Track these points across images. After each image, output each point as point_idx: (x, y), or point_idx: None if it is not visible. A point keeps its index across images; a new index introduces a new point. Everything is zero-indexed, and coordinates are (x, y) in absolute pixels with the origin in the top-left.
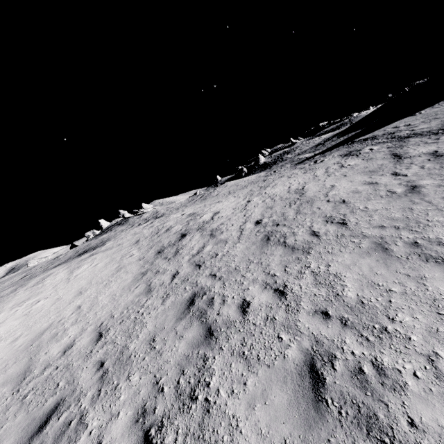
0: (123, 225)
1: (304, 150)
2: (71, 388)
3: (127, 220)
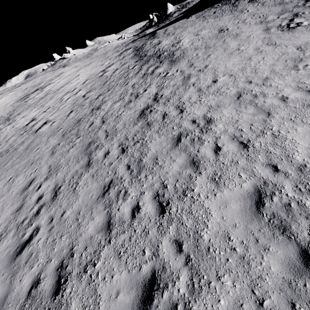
0: (51, 67)
1: None
2: None
3: (56, 63)
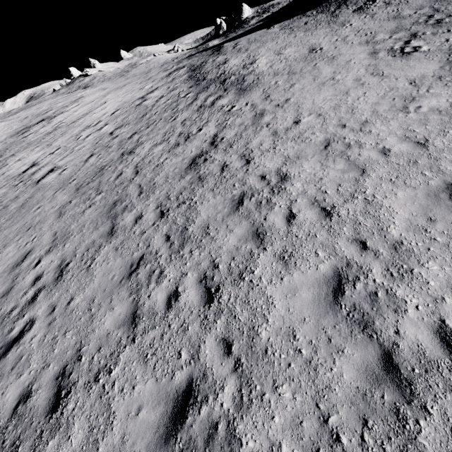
0: (66, 88)
1: None
2: None
3: (74, 81)
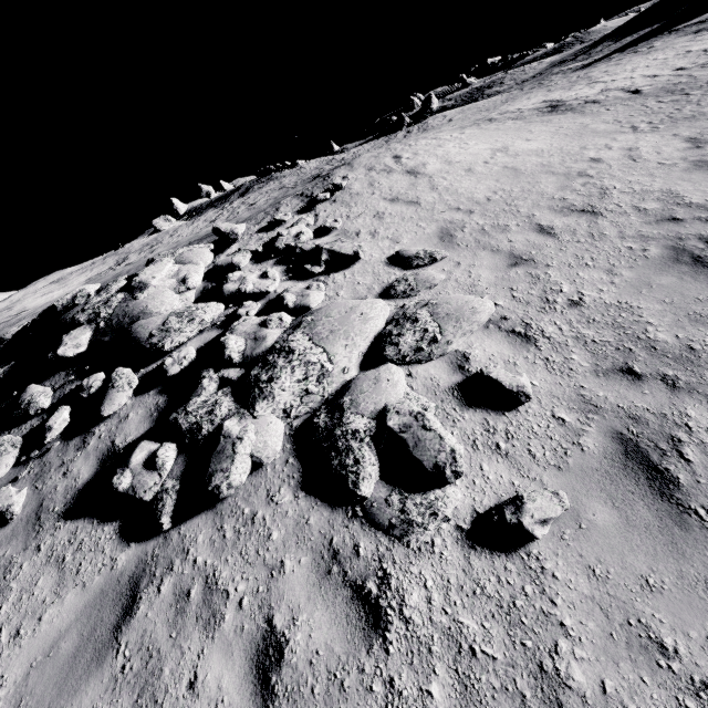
0: (283, 178)
1: (531, 76)
2: (707, 112)
3: (274, 177)
